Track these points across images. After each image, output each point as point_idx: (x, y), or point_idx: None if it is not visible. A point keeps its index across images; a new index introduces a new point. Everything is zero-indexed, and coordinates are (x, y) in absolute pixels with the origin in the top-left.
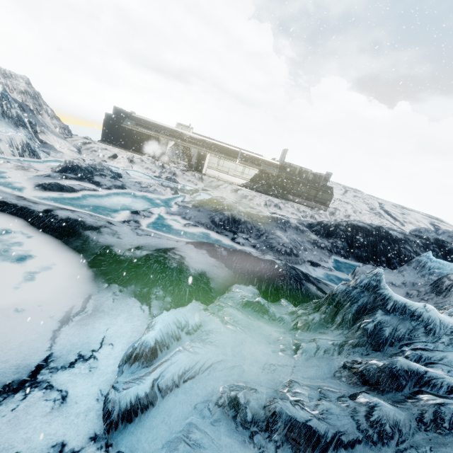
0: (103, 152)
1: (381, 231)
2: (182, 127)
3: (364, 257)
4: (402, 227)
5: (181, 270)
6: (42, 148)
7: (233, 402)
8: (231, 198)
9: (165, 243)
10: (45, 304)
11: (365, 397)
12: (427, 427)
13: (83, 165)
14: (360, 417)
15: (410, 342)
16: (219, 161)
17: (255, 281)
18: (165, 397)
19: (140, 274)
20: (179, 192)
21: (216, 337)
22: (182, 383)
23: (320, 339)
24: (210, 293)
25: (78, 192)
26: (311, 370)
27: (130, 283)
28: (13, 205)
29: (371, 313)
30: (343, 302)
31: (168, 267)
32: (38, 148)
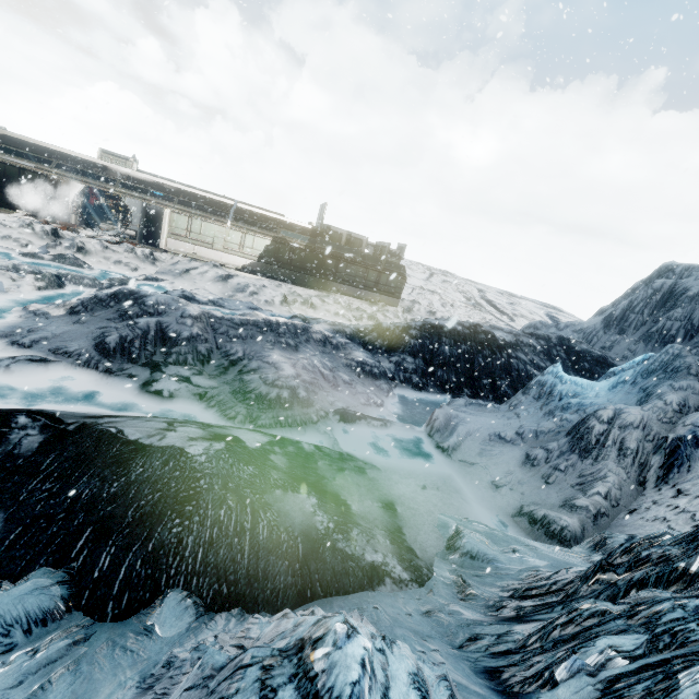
0: None
1: (480, 333)
2: (114, 159)
3: (454, 384)
4: (512, 323)
5: None
6: None
7: None
8: (211, 293)
9: None
10: None
11: None
12: None
13: None
14: None
15: None
16: (190, 222)
17: (83, 540)
18: None
19: None
20: (68, 285)
21: None
22: None
23: None
24: None
25: None
26: None
27: None
28: None
29: None
30: None
31: None
32: None
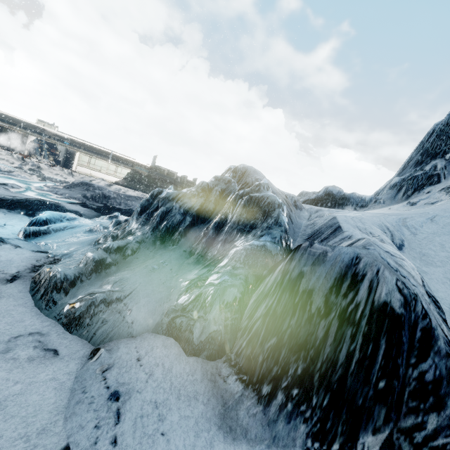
0: None
1: None
2: (45, 125)
3: None
4: None
5: (59, 205)
6: None
7: (95, 227)
8: None
9: None
10: None
11: None
12: None
13: None
14: None
15: None
16: (90, 159)
17: None
18: (56, 232)
19: (24, 206)
20: (47, 181)
21: (87, 221)
22: (66, 230)
23: None
24: None
25: None
26: None
27: (16, 209)
28: None
29: None
30: None
31: (48, 203)
32: None
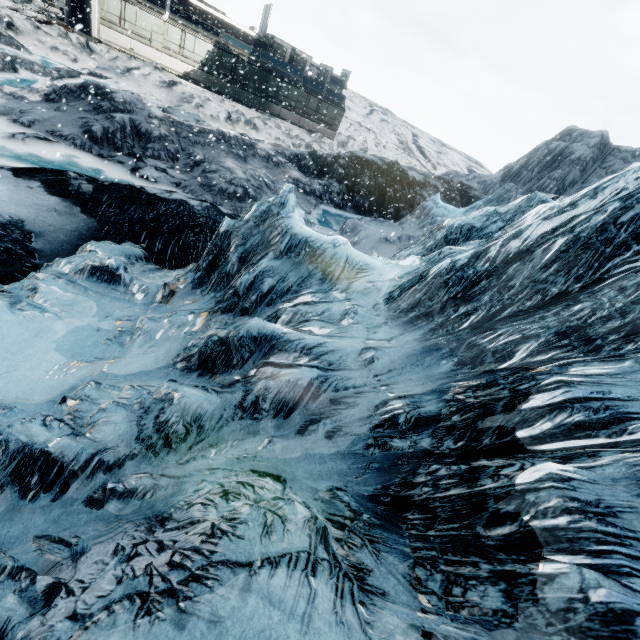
0: None
1: (396, 170)
2: None
3: (367, 208)
4: (433, 171)
5: None
6: None
7: None
8: (158, 99)
9: None
10: None
11: (169, 388)
12: (244, 413)
13: None
14: (149, 419)
15: (296, 296)
16: (123, 7)
17: (144, 236)
18: None
19: None
20: (20, 70)
21: None
22: None
23: (180, 311)
24: (29, 259)
25: None
26: (139, 360)
27: None
28: None
29: (260, 259)
30: (227, 247)
31: None
32: None
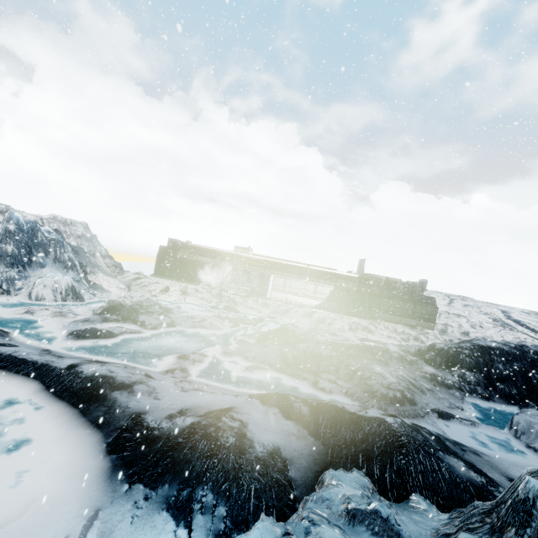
0: (154, 286)
1: (527, 352)
2: (241, 250)
3: (517, 396)
4: None
5: (241, 448)
6: (88, 290)
7: None
8: (304, 324)
9: (219, 400)
10: (23, 535)
11: None
12: None
13: (128, 303)
14: None
15: None
16: (285, 281)
17: (361, 459)
18: None
19: (179, 462)
20: (239, 324)
21: None
22: None
23: None
24: (290, 490)
25: (117, 336)
26: None
27: (162, 480)
28: (32, 363)
29: None
30: None
31: (222, 444)
32: (84, 290)
